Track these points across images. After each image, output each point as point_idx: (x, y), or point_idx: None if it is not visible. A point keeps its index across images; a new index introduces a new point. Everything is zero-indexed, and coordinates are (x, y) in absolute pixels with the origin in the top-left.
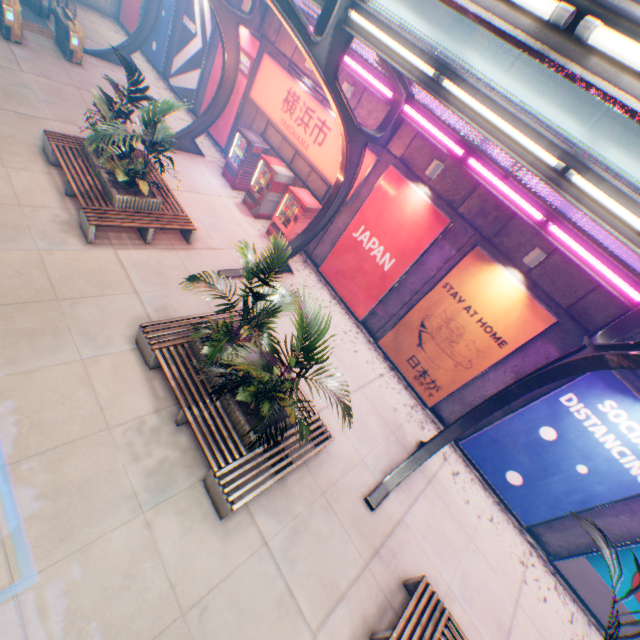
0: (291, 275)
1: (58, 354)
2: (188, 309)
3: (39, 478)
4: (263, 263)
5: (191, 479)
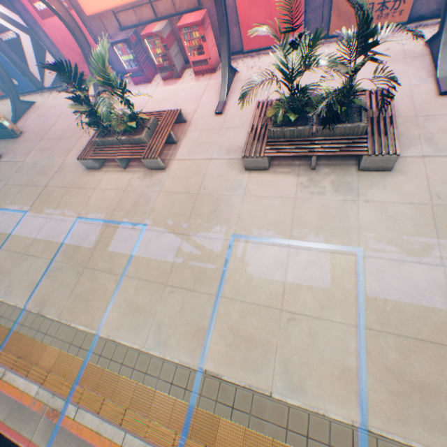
0: (238, 74)
1: (234, 204)
2: (235, 140)
3: (305, 232)
4: (224, 83)
5: (353, 176)
